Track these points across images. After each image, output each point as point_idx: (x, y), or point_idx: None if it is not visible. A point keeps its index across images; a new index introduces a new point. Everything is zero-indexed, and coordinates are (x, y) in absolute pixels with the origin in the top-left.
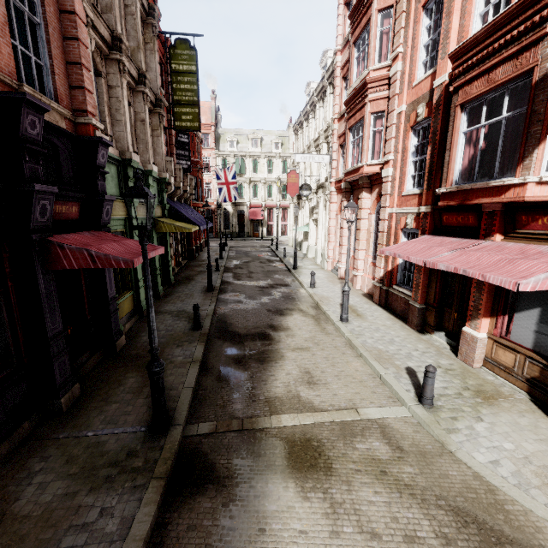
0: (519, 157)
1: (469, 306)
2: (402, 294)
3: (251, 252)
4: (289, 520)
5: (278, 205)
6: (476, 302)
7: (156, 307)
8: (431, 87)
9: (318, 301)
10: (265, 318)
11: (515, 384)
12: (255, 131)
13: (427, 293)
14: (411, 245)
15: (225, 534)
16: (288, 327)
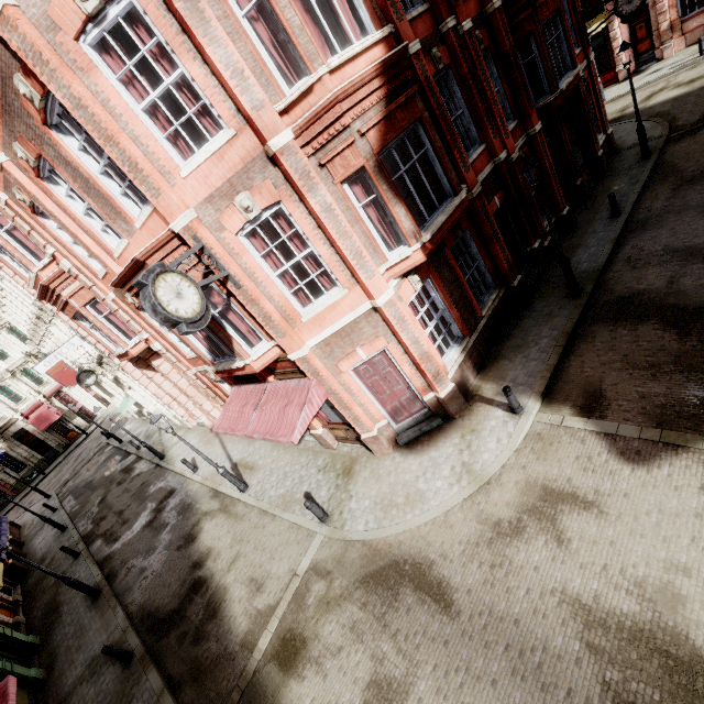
0: (230, 350)
1: None
2: None
3: (93, 477)
4: (303, 703)
5: None
6: None
7: (55, 697)
8: None
9: (213, 486)
10: (183, 563)
11: (356, 444)
12: None
13: None
14: (230, 410)
15: None
16: (209, 549)
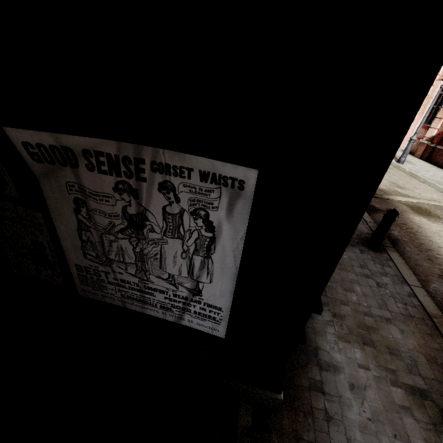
0: None
1: None
2: None
3: None
4: (431, 227)
5: None
6: None
7: None
8: None
9: None
10: None
11: None
12: None
13: None
14: None
15: (402, 225)
16: None
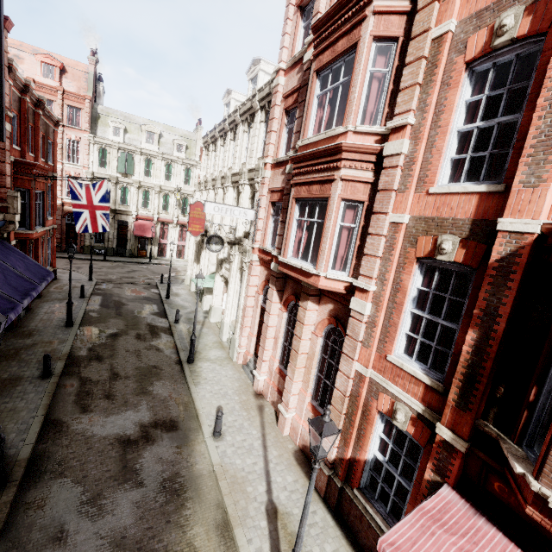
0: None
1: None
2: (373, 522)
3: (127, 301)
4: None
5: (176, 221)
6: None
7: None
8: (479, 217)
9: (229, 508)
10: None
11: None
12: (152, 122)
13: None
14: (446, 550)
15: None
16: None
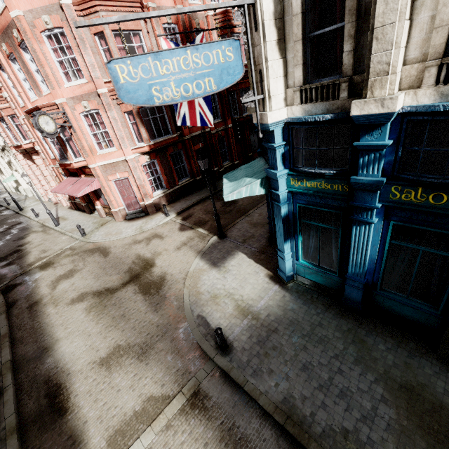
0: (66, 155)
1: (92, 199)
2: (79, 202)
3: None
4: (43, 275)
5: None
6: (92, 197)
7: None
8: None
9: (43, 223)
10: (14, 245)
11: (112, 217)
12: None
13: (84, 198)
14: (62, 185)
15: (27, 286)
16: (29, 242)
